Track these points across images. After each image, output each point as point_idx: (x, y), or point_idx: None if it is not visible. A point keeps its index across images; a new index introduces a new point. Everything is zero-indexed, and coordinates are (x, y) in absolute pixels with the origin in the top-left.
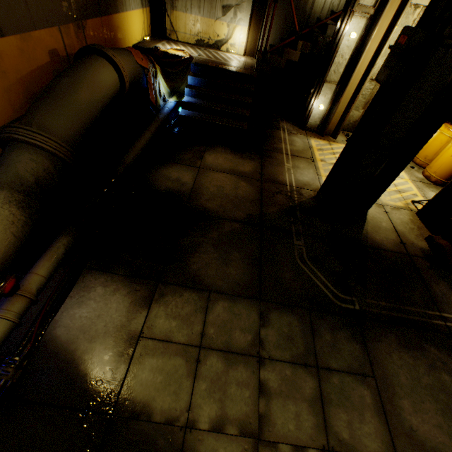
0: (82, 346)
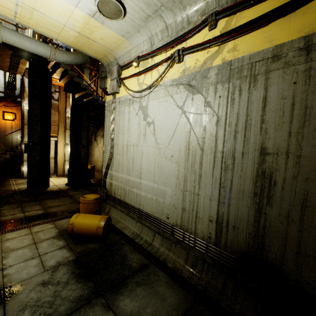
0: None
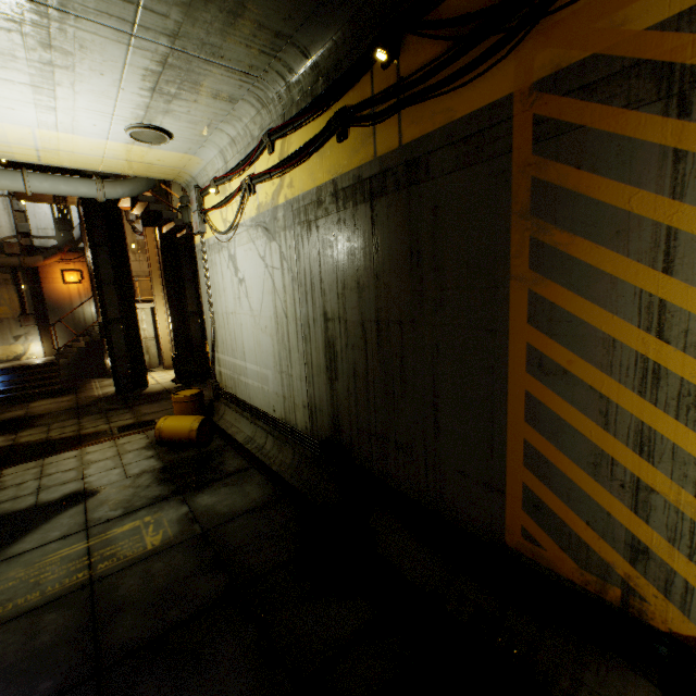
0: None
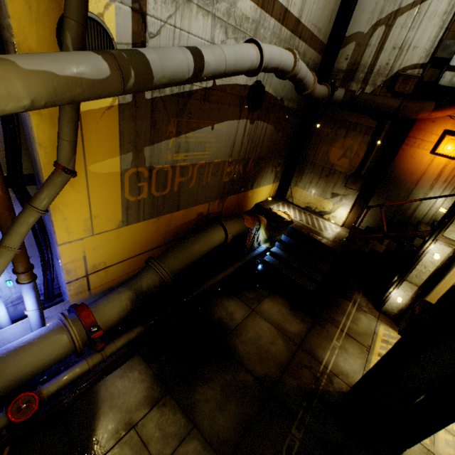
0: (105, 408)
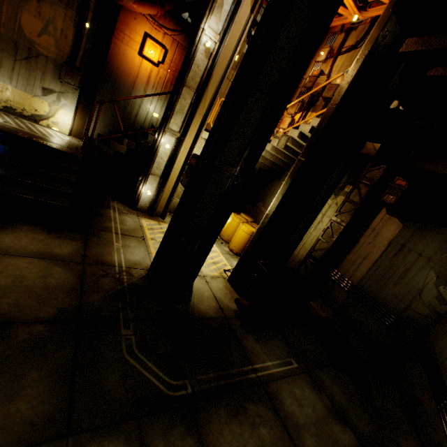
0: None
